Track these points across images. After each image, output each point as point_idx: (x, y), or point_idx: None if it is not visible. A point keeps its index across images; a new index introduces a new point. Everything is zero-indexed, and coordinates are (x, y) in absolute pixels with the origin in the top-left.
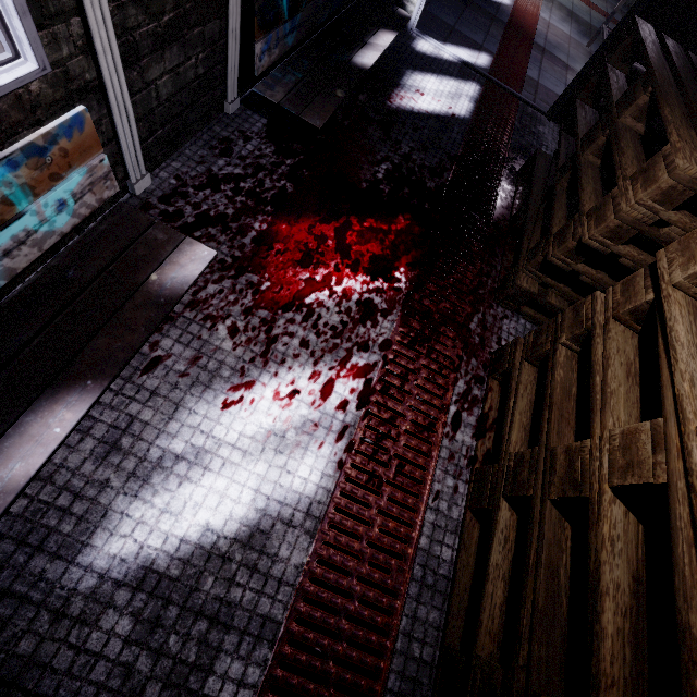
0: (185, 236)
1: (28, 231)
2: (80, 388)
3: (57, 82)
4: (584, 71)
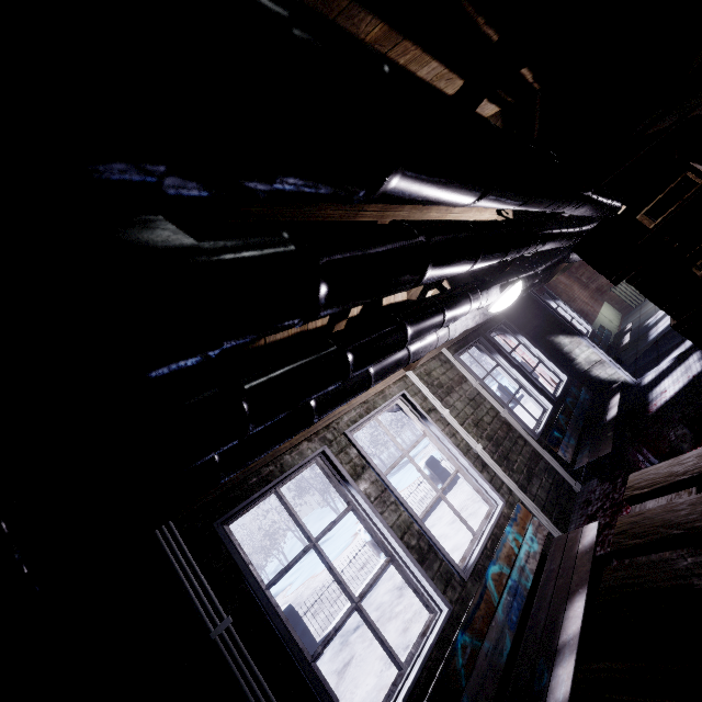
0: (582, 527)
1: (527, 551)
2: (577, 594)
3: (509, 507)
4: None
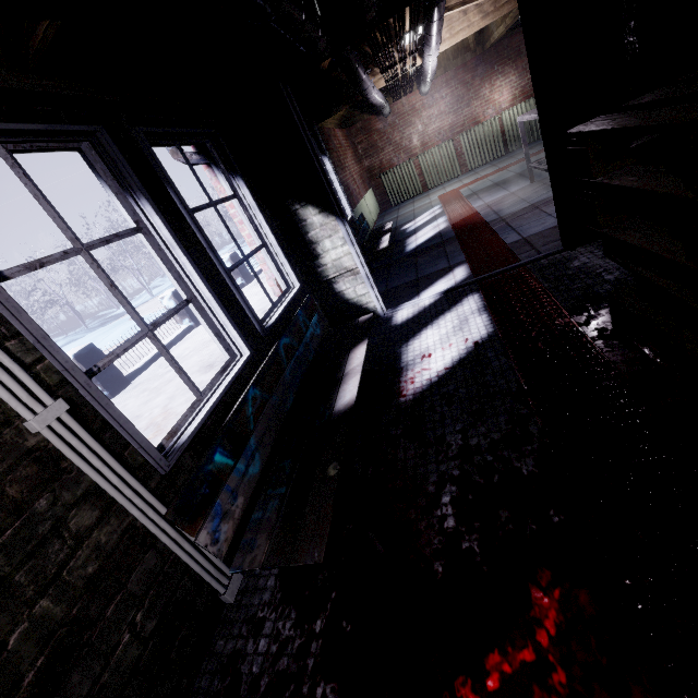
0: None
1: None
2: None
3: None
4: (558, 198)
